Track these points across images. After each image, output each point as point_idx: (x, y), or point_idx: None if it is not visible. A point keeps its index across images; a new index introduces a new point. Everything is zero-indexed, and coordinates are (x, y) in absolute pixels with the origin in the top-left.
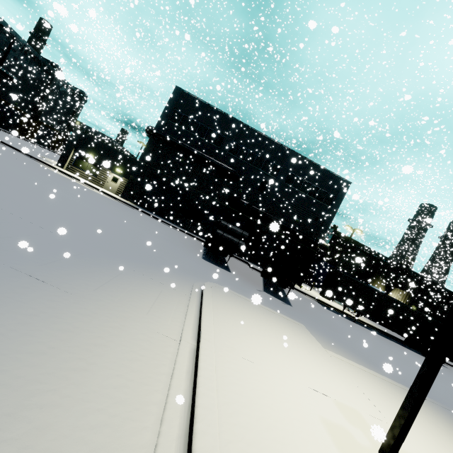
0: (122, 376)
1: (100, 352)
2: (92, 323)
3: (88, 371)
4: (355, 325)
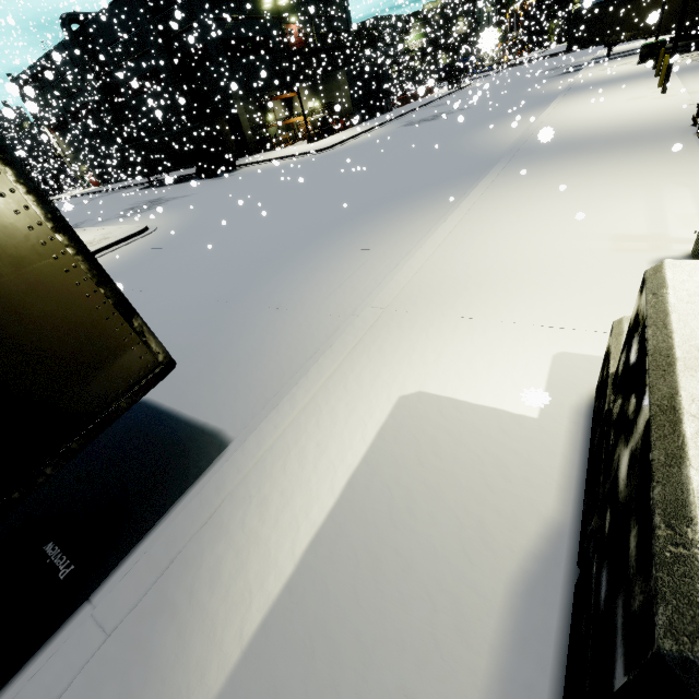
0: None
1: None
2: None
3: None
4: None
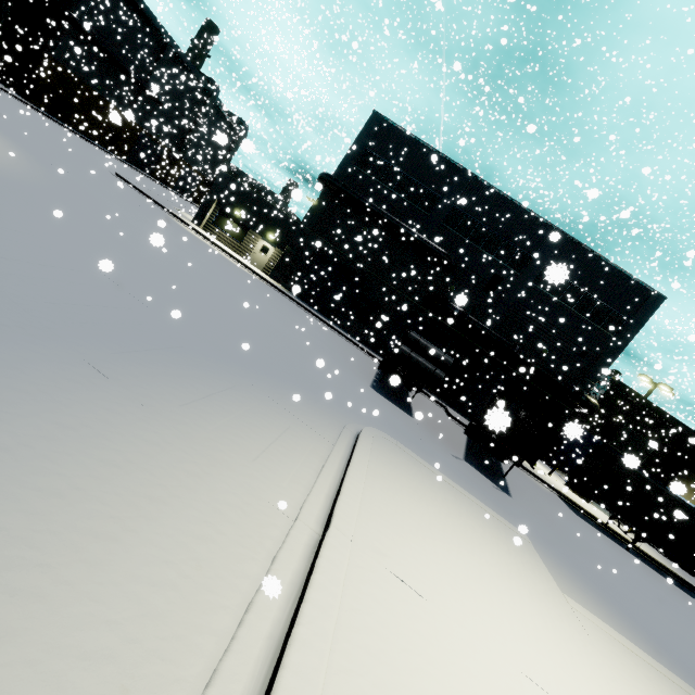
0: (172, 566)
1: (153, 512)
2: (157, 460)
3: (118, 542)
4: (628, 556)
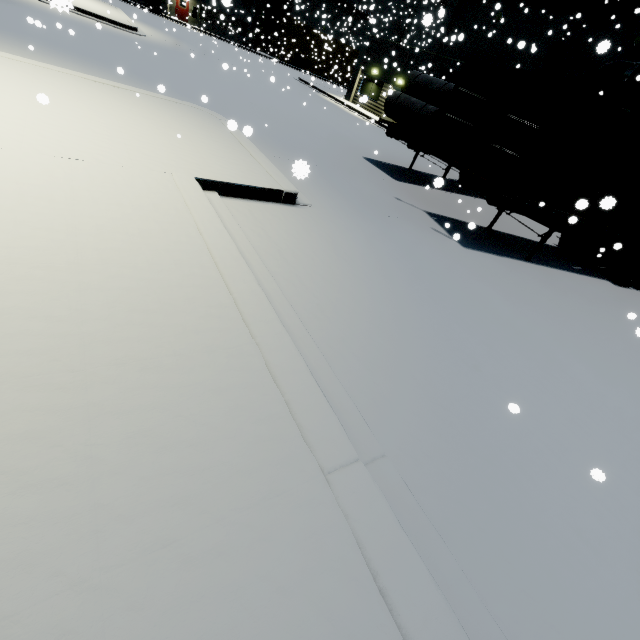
0: None
1: None
2: None
3: None
4: None
